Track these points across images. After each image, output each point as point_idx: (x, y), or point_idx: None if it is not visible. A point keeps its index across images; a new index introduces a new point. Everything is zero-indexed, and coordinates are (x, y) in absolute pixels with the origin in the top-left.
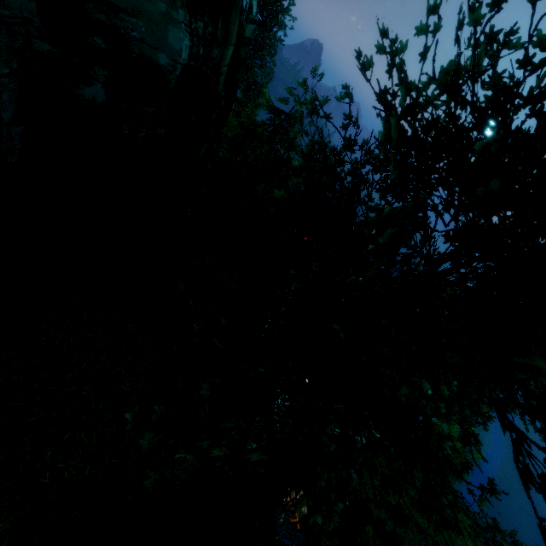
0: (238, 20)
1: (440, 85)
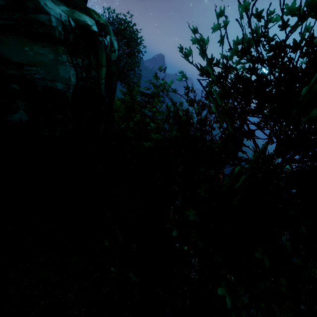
0: (104, 52)
1: (238, 54)
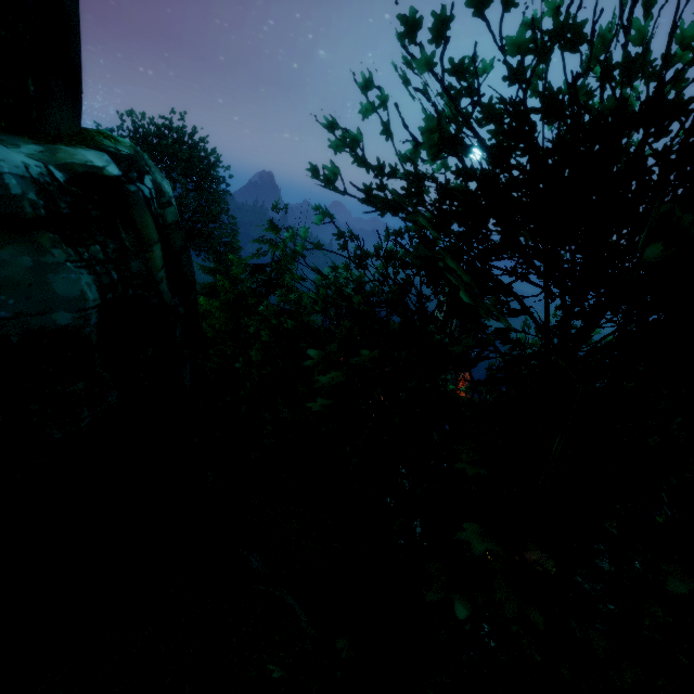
0: (148, 214)
1: (432, 149)
